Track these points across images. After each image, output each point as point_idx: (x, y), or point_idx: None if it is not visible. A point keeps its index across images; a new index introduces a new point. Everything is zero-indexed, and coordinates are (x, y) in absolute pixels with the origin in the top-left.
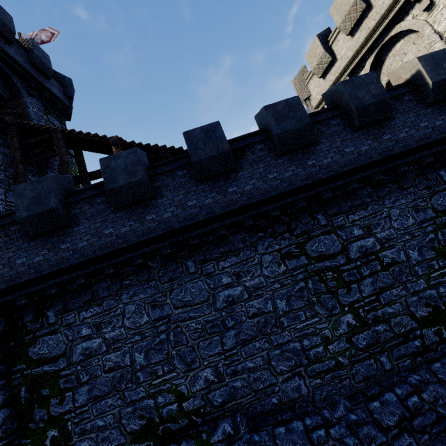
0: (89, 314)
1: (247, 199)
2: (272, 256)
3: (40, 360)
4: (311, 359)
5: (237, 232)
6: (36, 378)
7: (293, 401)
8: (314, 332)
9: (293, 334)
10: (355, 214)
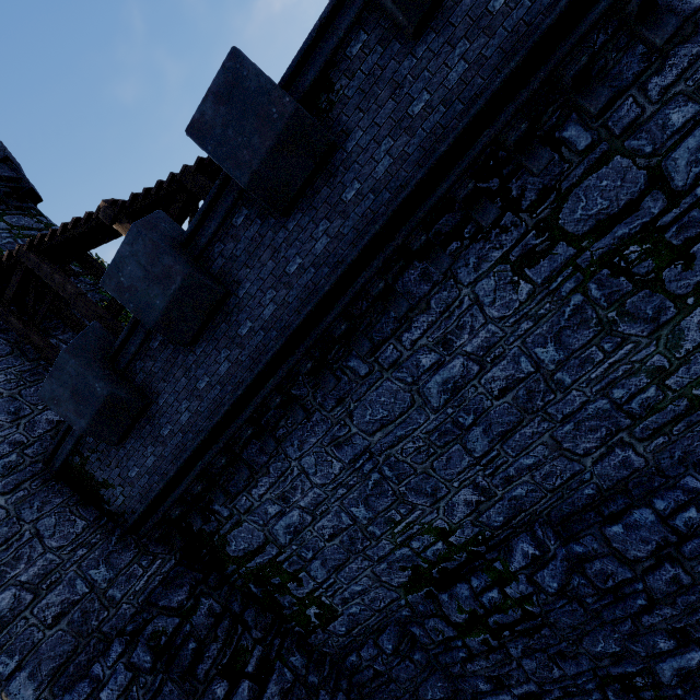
0: (262, 490)
1: (391, 196)
2: (495, 277)
3: (247, 555)
4: (636, 415)
5: (406, 267)
6: (256, 572)
7: (621, 483)
8: (630, 370)
9: (588, 390)
10: (663, 70)
